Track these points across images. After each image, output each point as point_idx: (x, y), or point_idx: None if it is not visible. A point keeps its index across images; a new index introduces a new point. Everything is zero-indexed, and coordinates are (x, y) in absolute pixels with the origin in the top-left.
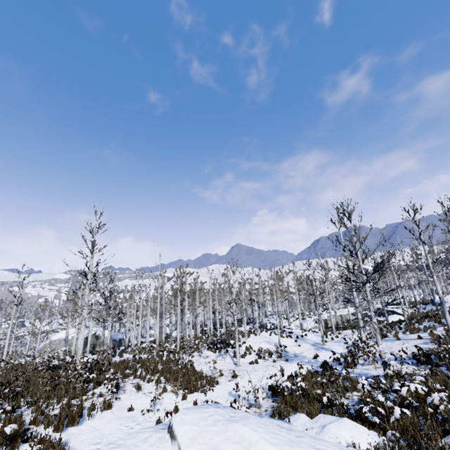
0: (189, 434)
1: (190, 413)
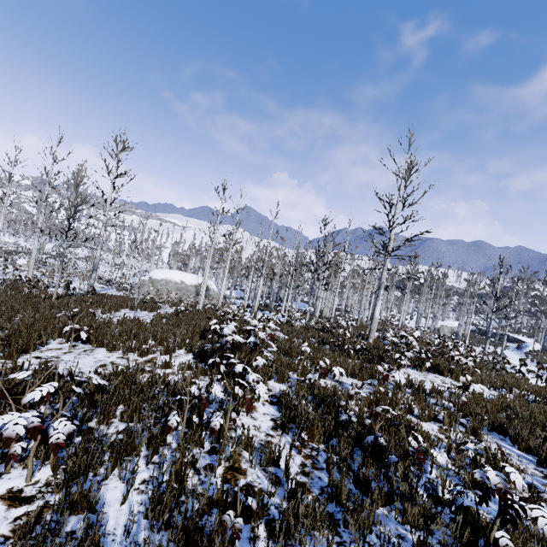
0: None
1: None
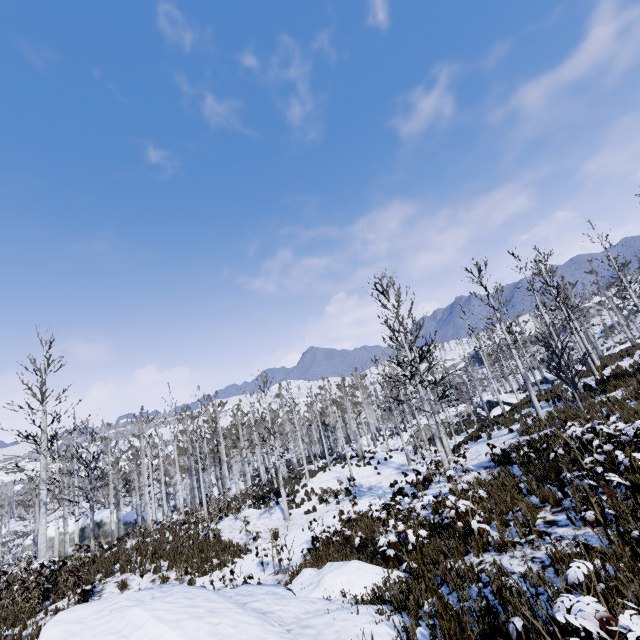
0: (56, 637)
1: (83, 608)
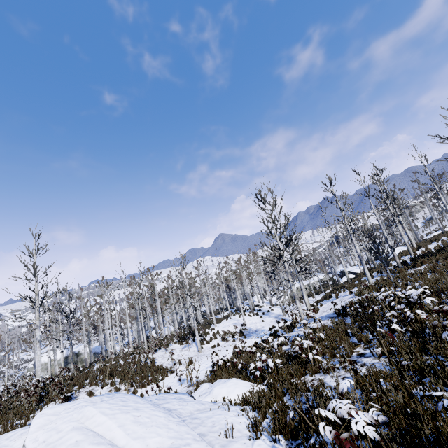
0: (41, 423)
1: (58, 406)
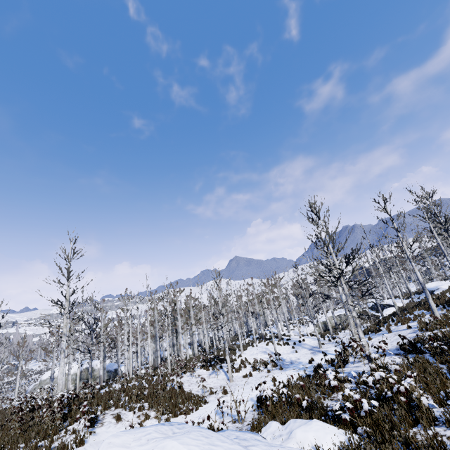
0: None
1: (124, 434)
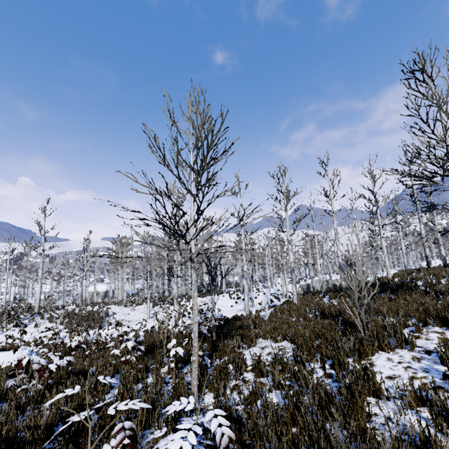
0: None
1: None
